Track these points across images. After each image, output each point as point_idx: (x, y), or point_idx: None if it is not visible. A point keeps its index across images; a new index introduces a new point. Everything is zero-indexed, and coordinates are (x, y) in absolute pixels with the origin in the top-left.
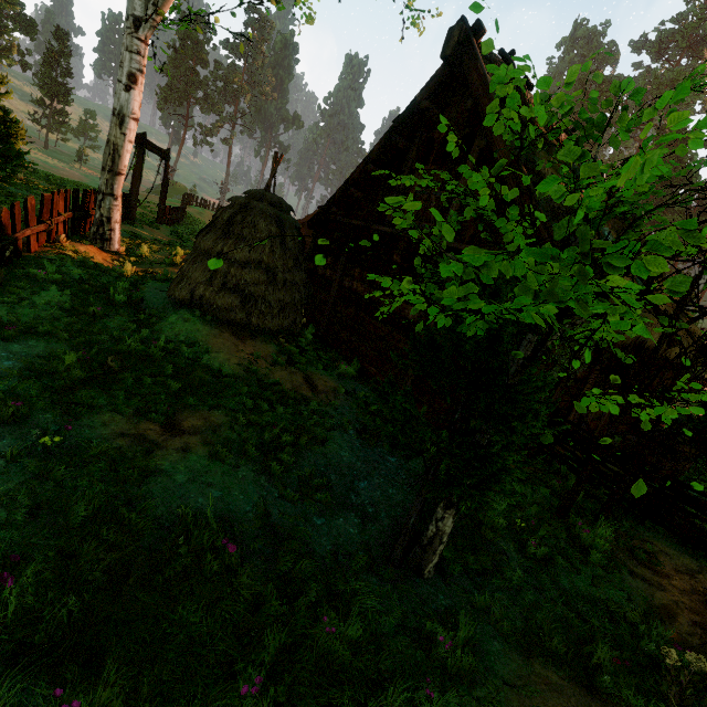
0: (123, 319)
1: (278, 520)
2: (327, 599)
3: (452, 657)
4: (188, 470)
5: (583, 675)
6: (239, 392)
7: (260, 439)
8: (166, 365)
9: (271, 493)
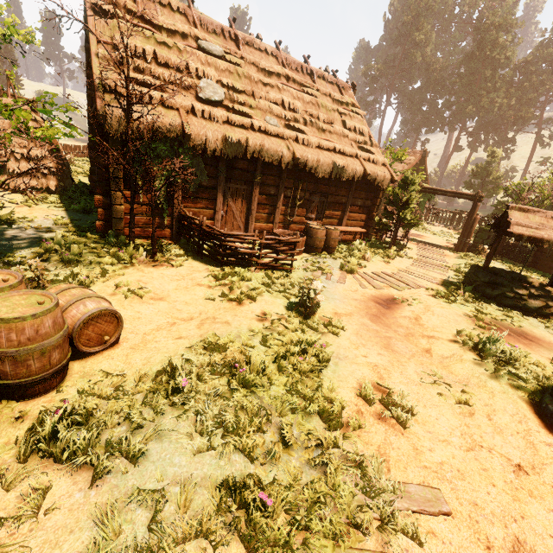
0: None
1: None
2: None
3: None
4: None
5: None
6: None
7: None
8: None
9: None
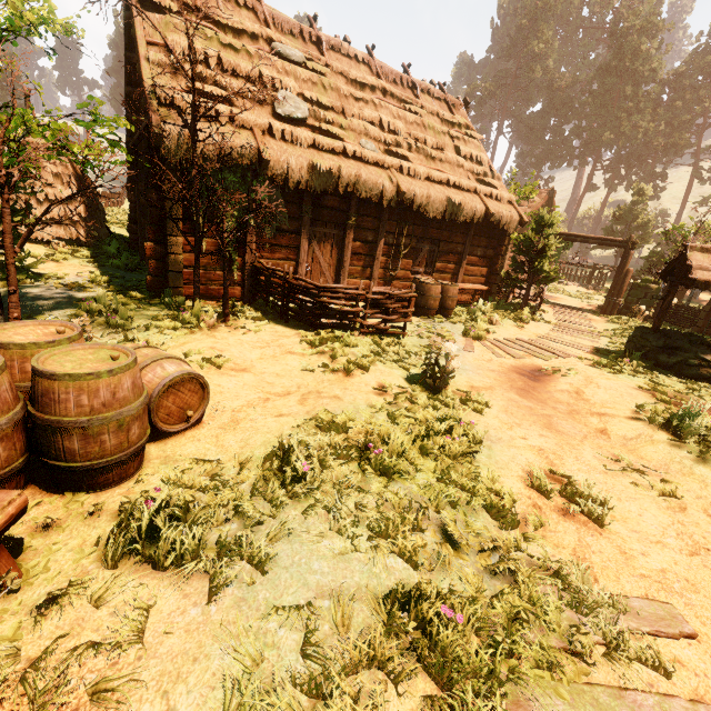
0: None
1: None
2: None
3: None
4: None
5: None
6: None
7: None
8: None
9: None
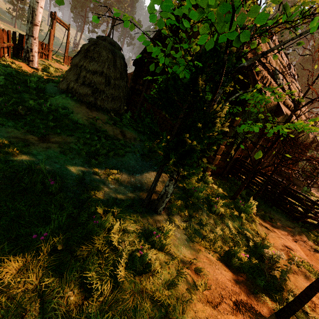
0: (32, 95)
1: (89, 182)
2: (103, 214)
3: (158, 241)
4: (46, 155)
5: (226, 259)
6: (84, 131)
7: (89, 150)
8: (49, 116)
9: (88, 171)
